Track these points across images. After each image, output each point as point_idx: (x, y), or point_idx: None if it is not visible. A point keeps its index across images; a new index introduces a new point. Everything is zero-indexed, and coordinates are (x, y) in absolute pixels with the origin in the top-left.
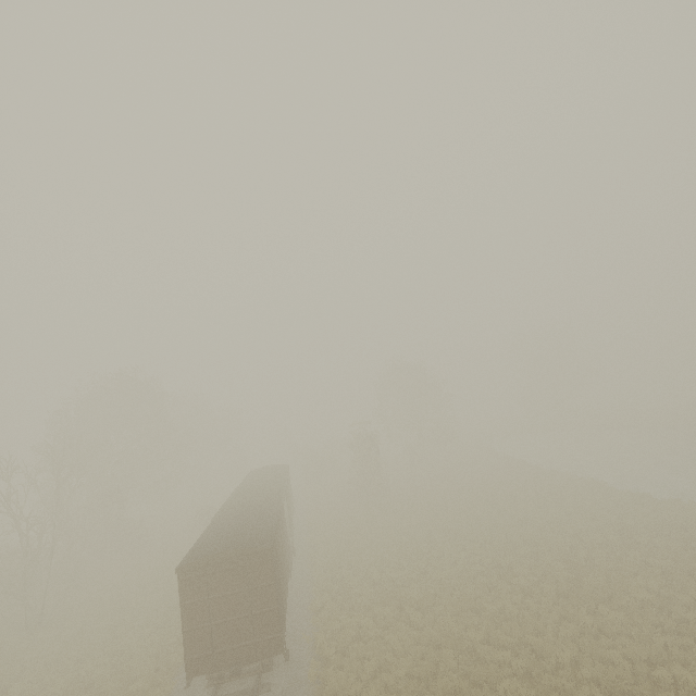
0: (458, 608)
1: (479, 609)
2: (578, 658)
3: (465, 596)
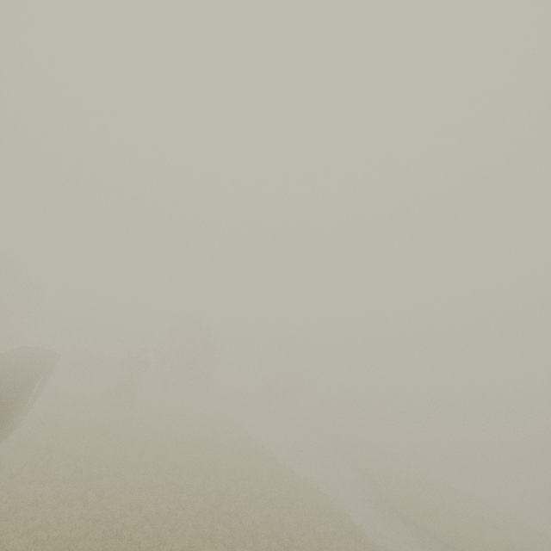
0: (128, 502)
1: (143, 507)
2: (185, 550)
3: (139, 496)
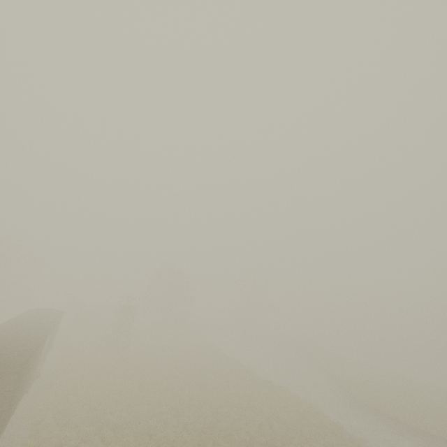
0: (139, 432)
1: (152, 434)
2: None
3: (148, 425)
